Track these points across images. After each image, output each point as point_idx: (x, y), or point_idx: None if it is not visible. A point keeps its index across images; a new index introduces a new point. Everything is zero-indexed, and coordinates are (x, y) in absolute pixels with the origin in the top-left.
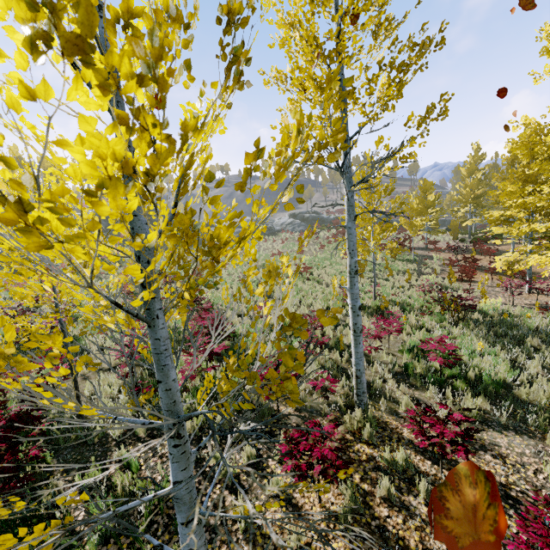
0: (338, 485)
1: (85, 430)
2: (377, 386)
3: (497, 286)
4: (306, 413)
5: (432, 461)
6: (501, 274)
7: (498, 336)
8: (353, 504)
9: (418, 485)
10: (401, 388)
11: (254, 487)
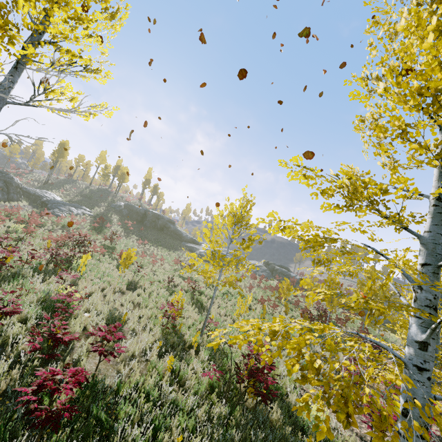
0: None
1: None
2: None
3: None
4: None
5: None
6: None
7: None
8: None
9: None
10: None
11: None
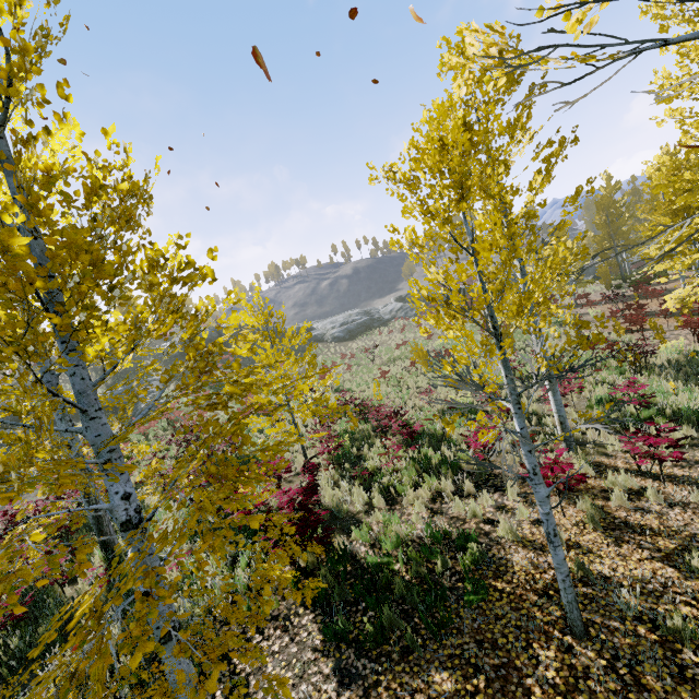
0: (574, 506)
1: (336, 505)
2: (578, 437)
3: (675, 329)
4: (519, 468)
5: (653, 478)
6: (677, 315)
7: (690, 376)
8: (595, 511)
9: (646, 494)
10: (602, 433)
11: (503, 518)
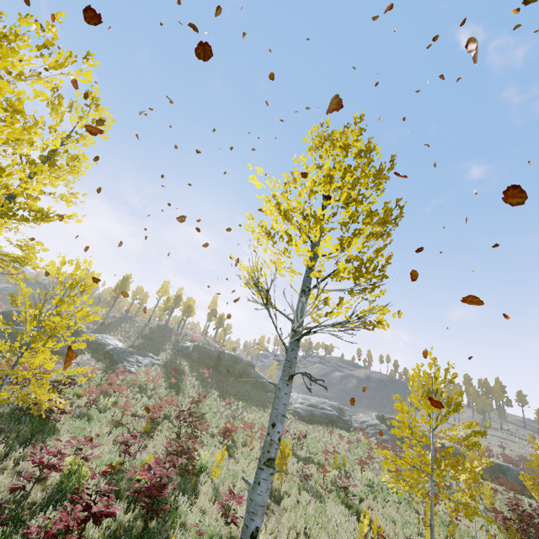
0: None
1: None
2: None
3: None
4: None
5: None
6: None
7: None
8: None
9: None
10: None
11: None
